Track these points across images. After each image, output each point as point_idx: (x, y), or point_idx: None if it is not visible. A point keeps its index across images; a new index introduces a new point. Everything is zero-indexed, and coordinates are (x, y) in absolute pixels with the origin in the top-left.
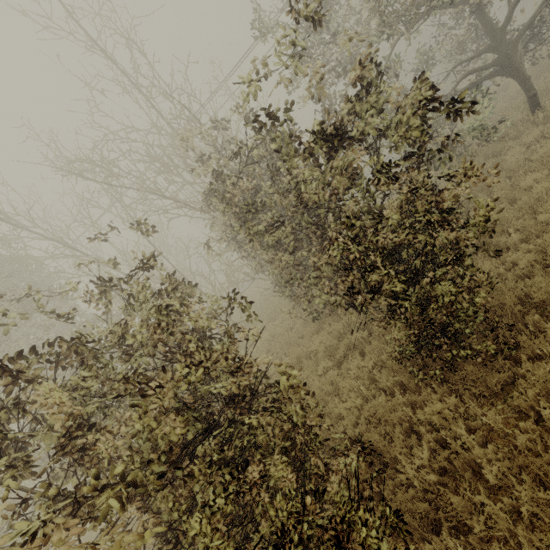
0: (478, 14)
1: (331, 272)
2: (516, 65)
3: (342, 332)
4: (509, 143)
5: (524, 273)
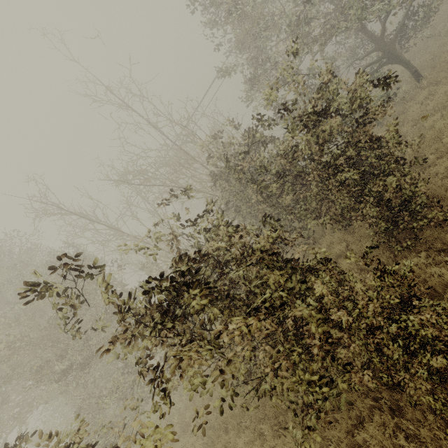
0: (363, 32)
1: (314, 203)
2: (398, 56)
3: (326, 250)
4: (407, 104)
5: (445, 176)
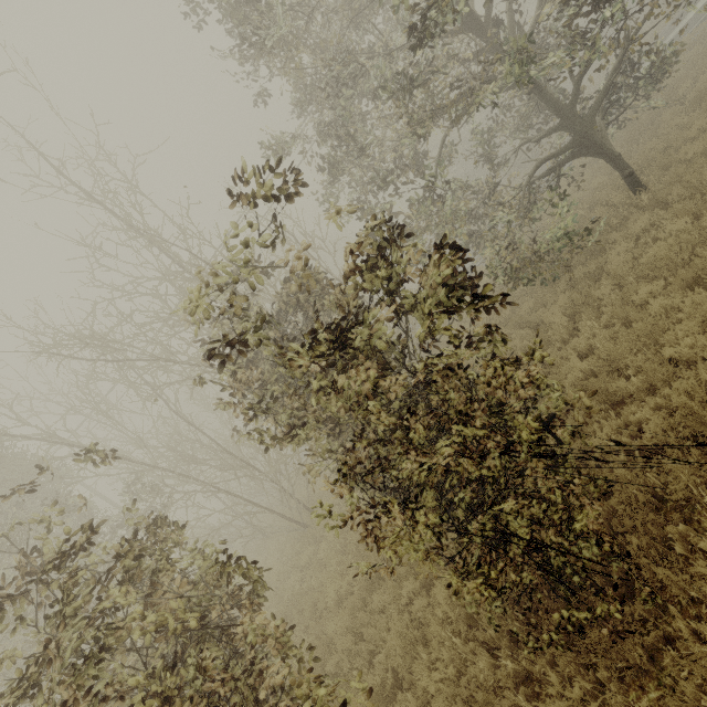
0: (537, 94)
1: None
2: (599, 143)
3: None
4: (612, 235)
5: (657, 442)
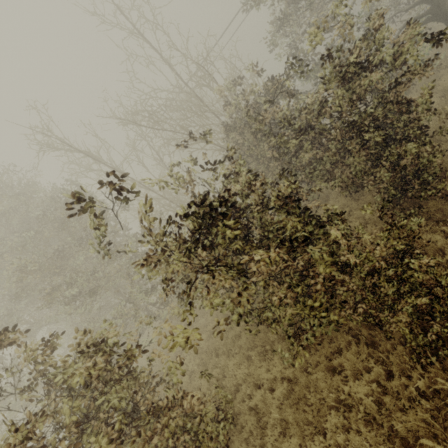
0: None
1: (328, 165)
2: (445, 12)
3: None
4: (441, 72)
5: None
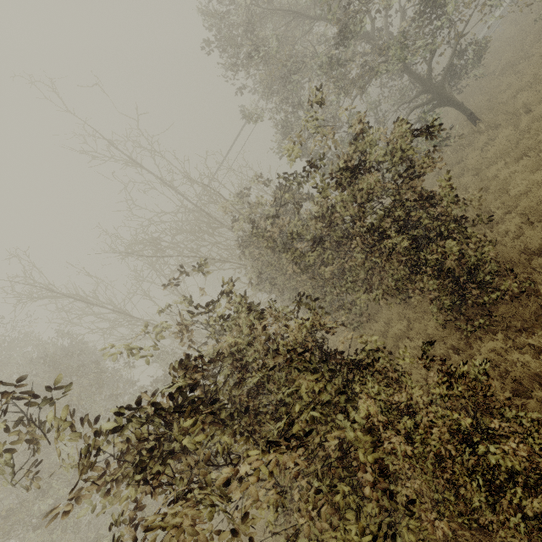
0: (407, 73)
1: (363, 274)
2: (449, 98)
3: (383, 330)
4: (465, 150)
5: (517, 235)
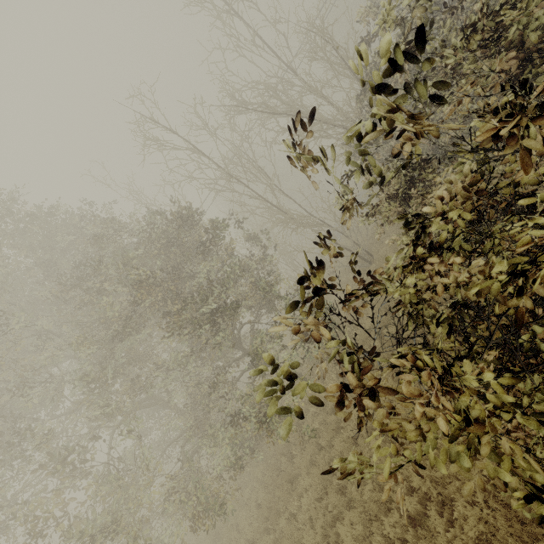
0: None
1: None
2: None
3: None
4: None
5: None
